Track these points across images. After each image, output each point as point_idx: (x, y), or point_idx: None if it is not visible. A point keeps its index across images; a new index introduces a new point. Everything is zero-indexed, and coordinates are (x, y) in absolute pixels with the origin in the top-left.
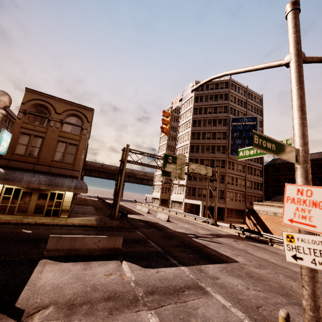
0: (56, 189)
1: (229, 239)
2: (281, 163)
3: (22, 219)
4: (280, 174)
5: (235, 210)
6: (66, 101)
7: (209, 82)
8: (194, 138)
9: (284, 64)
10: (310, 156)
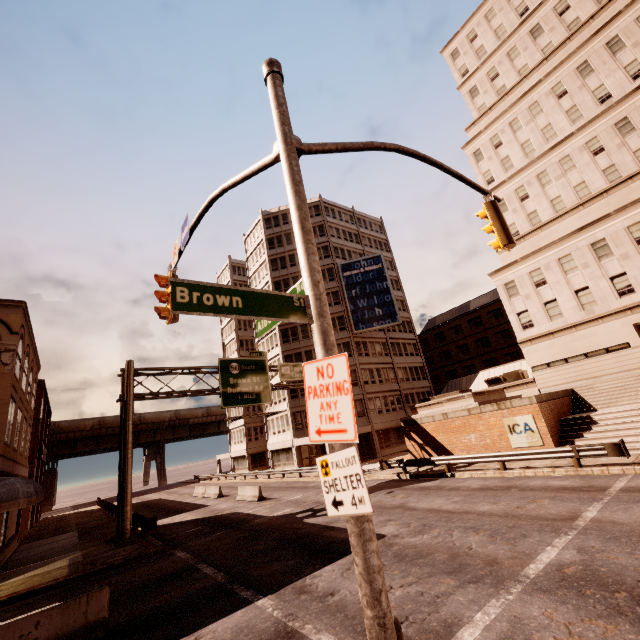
0: None
1: (378, 494)
2: (443, 323)
3: None
4: (447, 342)
5: (392, 429)
6: None
7: (286, 211)
8: None
9: (274, 158)
10: (478, 302)
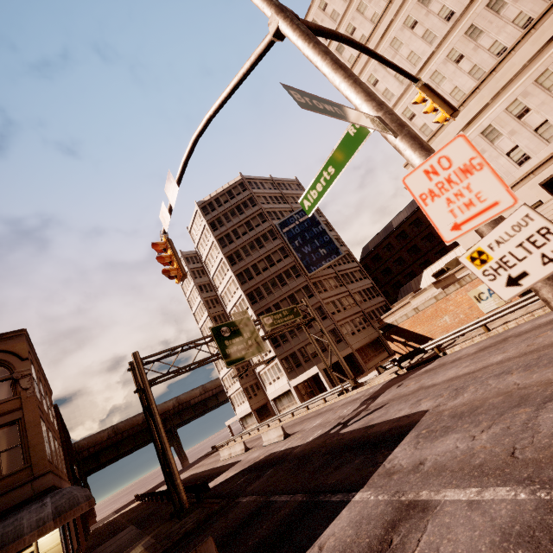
0: None
1: (390, 390)
2: (375, 246)
3: None
4: (384, 261)
5: (368, 345)
6: None
7: (216, 195)
8: (245, 281)
9: (272, 35)
10: (398, 219)
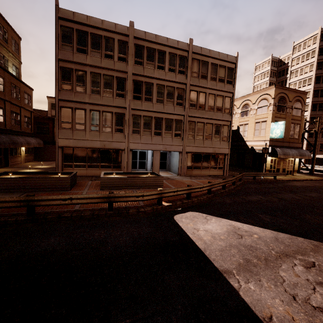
0: (303, 158)
1: None
2: None
3: (291, 177)
4: None
5: None
6: (294, 90)
7: None
8: (317, 96)
9: None
10: None
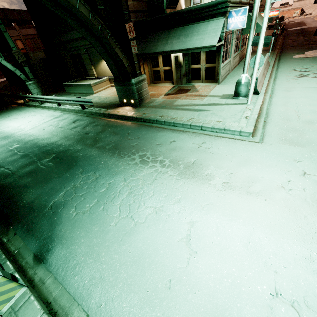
0: None
1: None
2: None
3: None
4: None
5: None
6: None
7: None
8: None
9: None
10: None
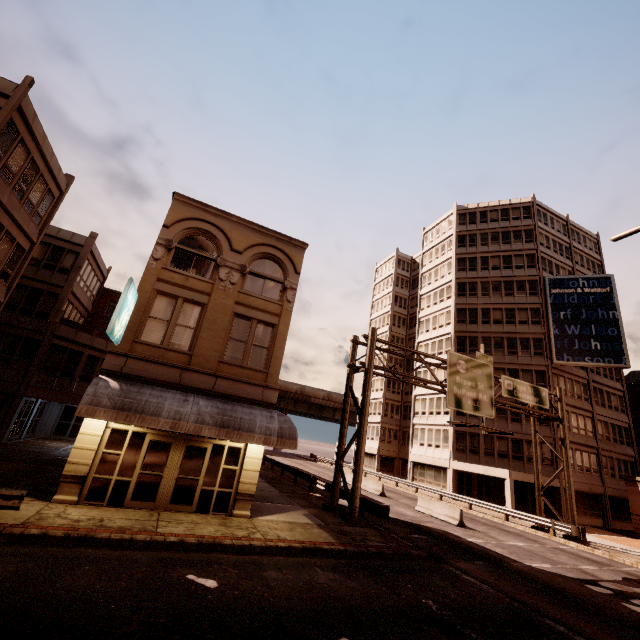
0: (238, 439)
1: None
2: None
3: (154, 523)
4: None
5: (582, 493)
6: (253, 225)
7: (486, 208)
8: (464, 321)
9: None
10: None
